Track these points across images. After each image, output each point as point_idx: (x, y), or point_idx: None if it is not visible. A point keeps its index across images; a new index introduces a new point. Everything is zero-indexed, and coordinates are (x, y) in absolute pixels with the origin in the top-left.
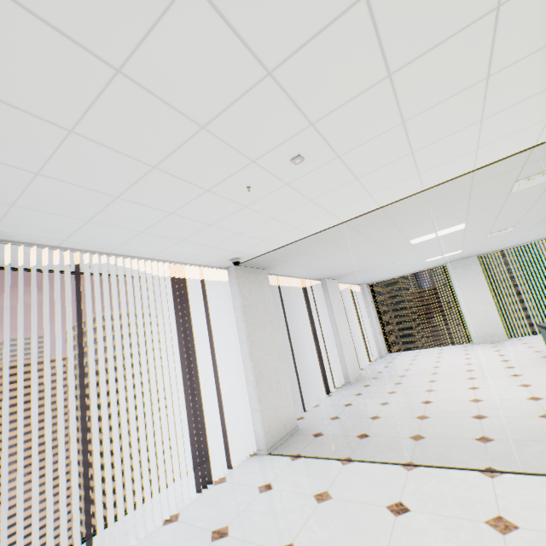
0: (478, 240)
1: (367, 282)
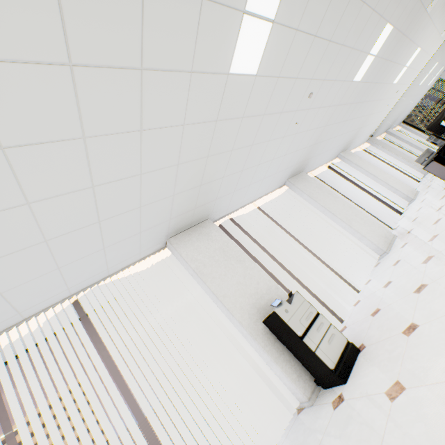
0: None
1: (401, 121)
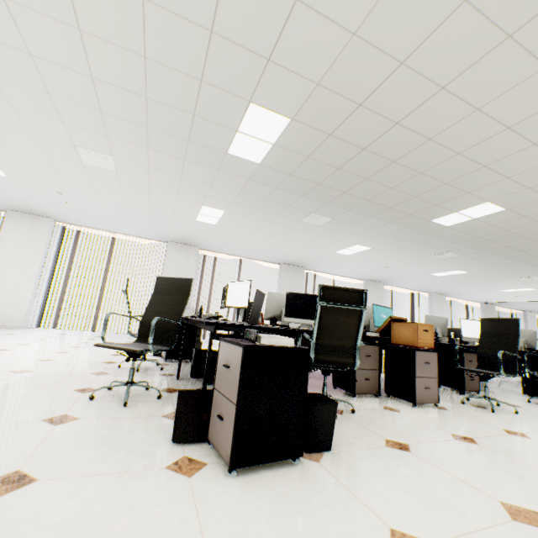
0: None
1: None
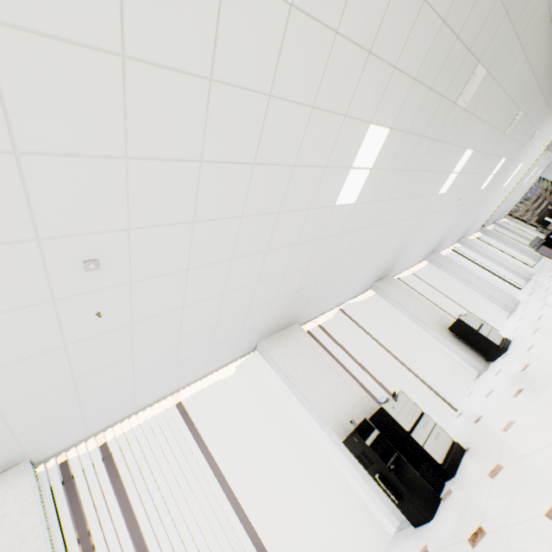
0: (545, 162)
1: (506, 214)
